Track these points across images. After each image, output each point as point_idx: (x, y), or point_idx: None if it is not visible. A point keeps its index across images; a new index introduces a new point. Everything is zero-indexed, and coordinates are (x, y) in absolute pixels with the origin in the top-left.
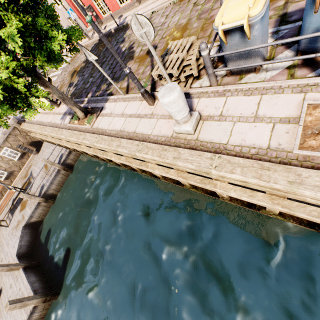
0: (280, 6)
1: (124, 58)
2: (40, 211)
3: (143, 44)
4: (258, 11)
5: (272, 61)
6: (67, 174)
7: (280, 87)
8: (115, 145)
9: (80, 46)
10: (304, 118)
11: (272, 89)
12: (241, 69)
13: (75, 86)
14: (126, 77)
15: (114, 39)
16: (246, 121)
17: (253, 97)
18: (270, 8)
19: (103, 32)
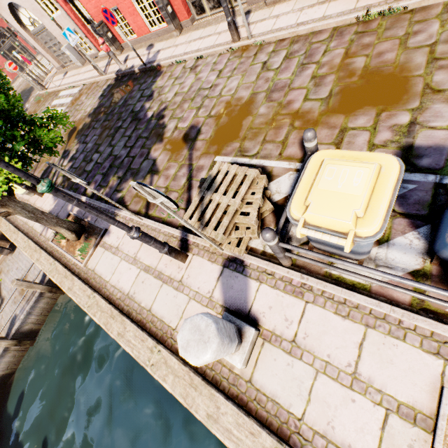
0: (403, 127)
1: (149, 134)
2: (8, 359)
3: (179, 117)
4: (374, 231)
5: (390, 286)
6: (56, 295)
7: (400, 323)
8: (116, 330)
9: (53, 167)
10: (444, 433)
11: (385, 322)
12: (333, 252)
13: (72, 160)
14: (149, 176)
15: (137, 86)
16: (337, 379)
17: (351, 324)
18: (386, 124)
19: (122, 69)
